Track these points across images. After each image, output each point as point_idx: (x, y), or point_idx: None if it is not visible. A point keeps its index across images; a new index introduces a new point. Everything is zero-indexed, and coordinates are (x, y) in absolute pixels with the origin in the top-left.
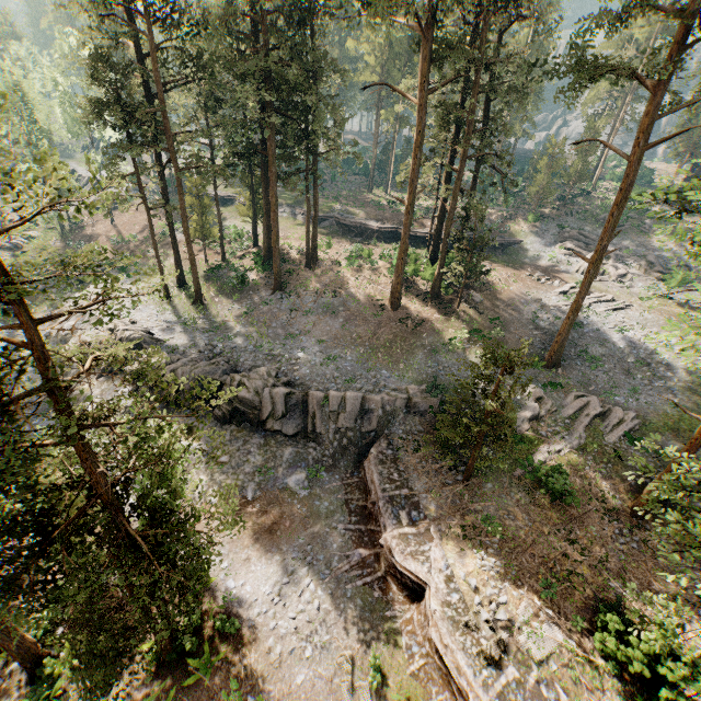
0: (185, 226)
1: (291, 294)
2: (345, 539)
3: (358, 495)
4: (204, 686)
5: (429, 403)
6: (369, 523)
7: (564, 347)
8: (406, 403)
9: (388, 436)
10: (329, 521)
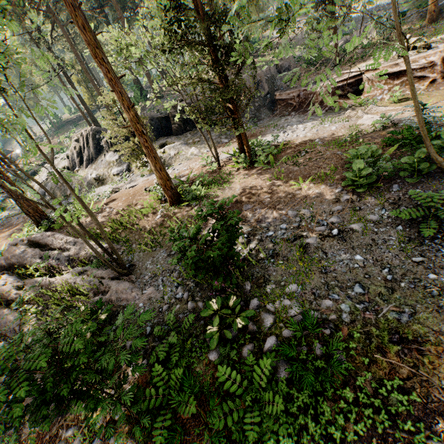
0: (85, 68)
1: (169, 95)
2: (296, 117)
3: (285, 111)
4: (284, 154)
5: (288, 60)
6: (303, 107)
7: None
8: (276, 69)
9: (278, 90)
10: (280, 121)
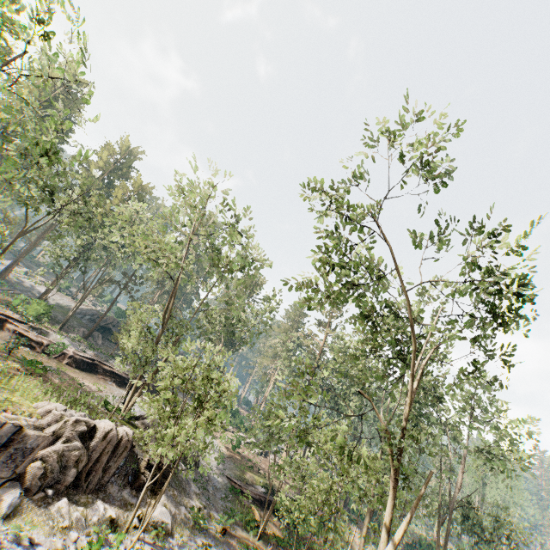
0: None
1: None
2: None
3: None
4: None
5: None
6: None
7: (10, 273)
8: None
9: None
10: None
